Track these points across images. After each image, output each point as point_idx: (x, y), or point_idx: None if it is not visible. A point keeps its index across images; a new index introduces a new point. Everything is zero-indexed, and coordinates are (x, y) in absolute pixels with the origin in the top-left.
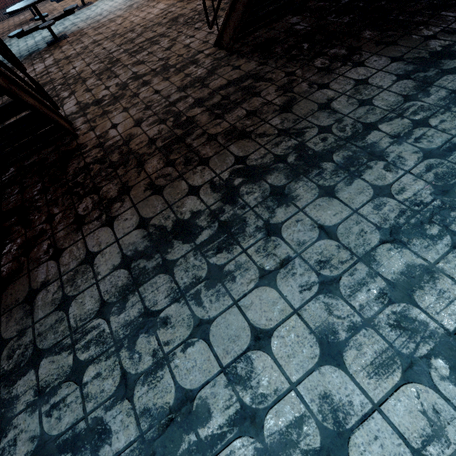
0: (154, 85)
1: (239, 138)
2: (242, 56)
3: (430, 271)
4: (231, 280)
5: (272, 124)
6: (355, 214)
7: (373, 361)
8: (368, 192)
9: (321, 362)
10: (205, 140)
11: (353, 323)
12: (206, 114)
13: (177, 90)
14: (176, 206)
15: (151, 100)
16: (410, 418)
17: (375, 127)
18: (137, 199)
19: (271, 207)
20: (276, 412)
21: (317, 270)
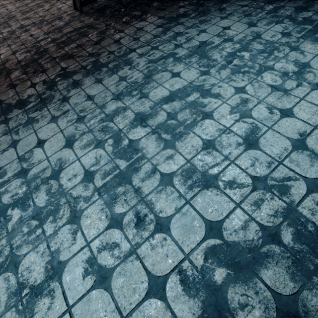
0: (31, 32)
1: (67, 58)
2: (87, 15)
3: (125, 108)
4: (36, 122)
5: (87, 51)
6: (106, 89)
7: (85, 144)
8: (116, 80)
9: (63, 147)
10: (49, 60)
11: (84, 132)
12: (55, 47)
13: (43, 34)
14: (21, 93)
15: (26, 40)
16: (90, 160)
17: (135, 50)
18: (0, 92)
19: (69, 90)
20: (36, 168)
21: (78, 114)
